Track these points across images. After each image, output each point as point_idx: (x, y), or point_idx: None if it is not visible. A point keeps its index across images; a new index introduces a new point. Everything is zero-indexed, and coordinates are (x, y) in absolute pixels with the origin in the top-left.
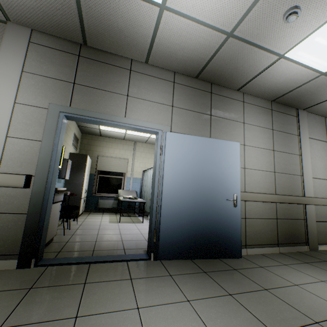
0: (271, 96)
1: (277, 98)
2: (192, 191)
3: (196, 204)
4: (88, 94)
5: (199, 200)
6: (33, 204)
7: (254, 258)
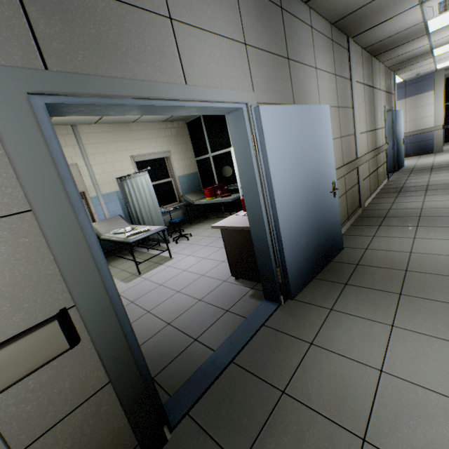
0: (336, 16)
1: (340, 20)
2: (303, 196)
3: (308, 211)
4: (76, 15)
5: (309, 206)
6: (112, 360)
7: (347, 242)
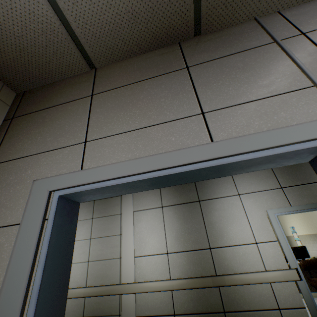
0: None
1: None
2: None
3: None
4: None
5: None
6: None
7: None
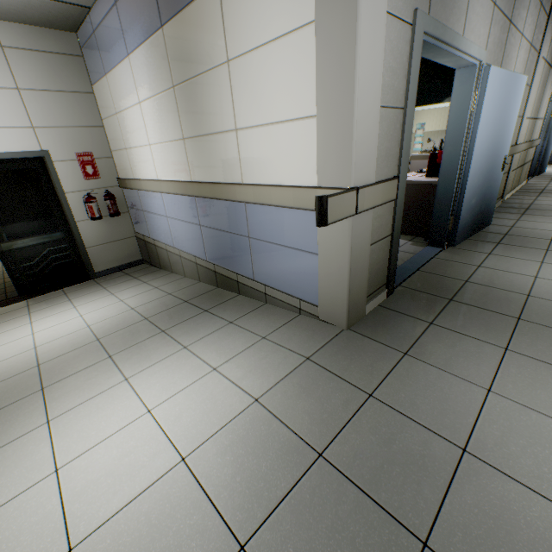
0: None
1: None
2: (486, 160)
3: (484, 176)
4: None
5: (486, 171)
6: (397, 221)
7: (491, 222)
